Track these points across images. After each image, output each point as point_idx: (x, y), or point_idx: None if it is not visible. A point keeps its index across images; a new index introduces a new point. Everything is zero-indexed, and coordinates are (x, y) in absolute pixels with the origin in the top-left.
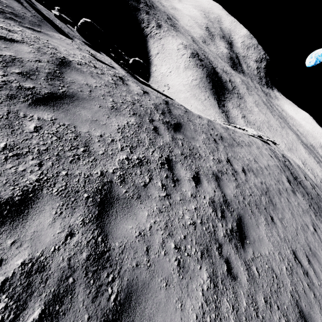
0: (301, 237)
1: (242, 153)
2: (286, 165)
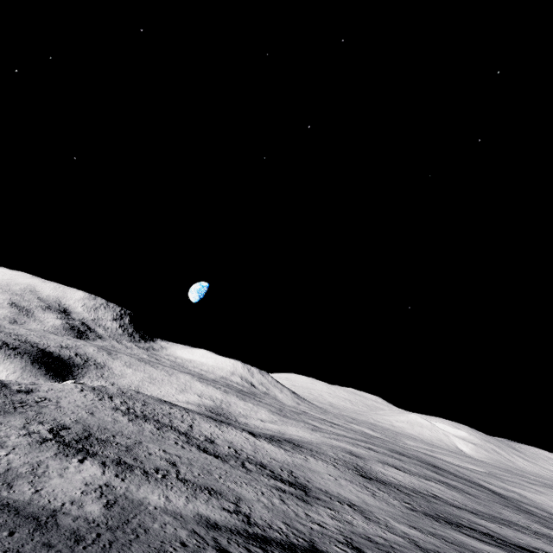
0: (66, 395)
1: (40, 385)
2: (93, 387)
